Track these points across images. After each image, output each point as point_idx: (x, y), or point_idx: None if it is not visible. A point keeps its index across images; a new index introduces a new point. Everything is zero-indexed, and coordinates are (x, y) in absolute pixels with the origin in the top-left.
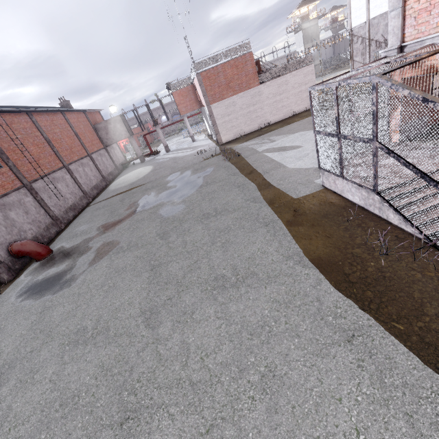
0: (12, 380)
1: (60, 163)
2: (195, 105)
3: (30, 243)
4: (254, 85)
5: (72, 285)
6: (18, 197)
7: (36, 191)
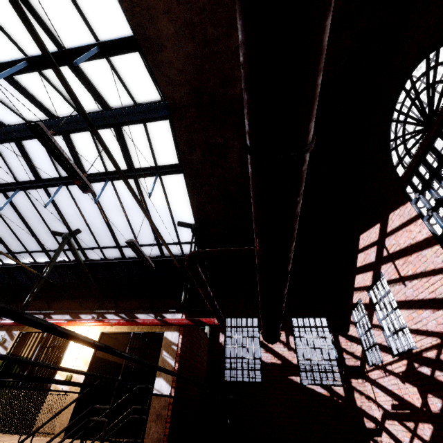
0: None
1: None
2: None
3: None
4: None
5: None
6: None
7: None
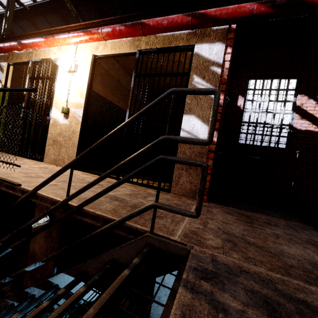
0: None
1: None
2: None
3: None
4: None
5: None
6: None
7: None
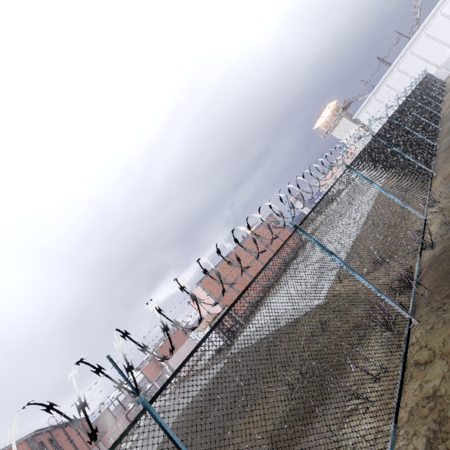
0: None
1: None
2: (158, 369)
3: None
4: (186, 339)
5: None
6: None
7: None
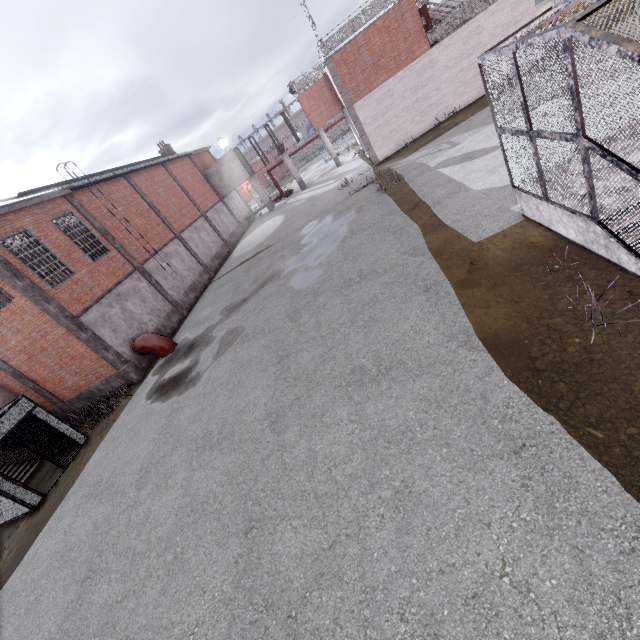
0: (149, 484)
1: (171, 233)
2: (333, 108)
3: (152, 337)
4: (421, 52)
5: (197, 384)
6: (132, 284)
7: (149, 273)
